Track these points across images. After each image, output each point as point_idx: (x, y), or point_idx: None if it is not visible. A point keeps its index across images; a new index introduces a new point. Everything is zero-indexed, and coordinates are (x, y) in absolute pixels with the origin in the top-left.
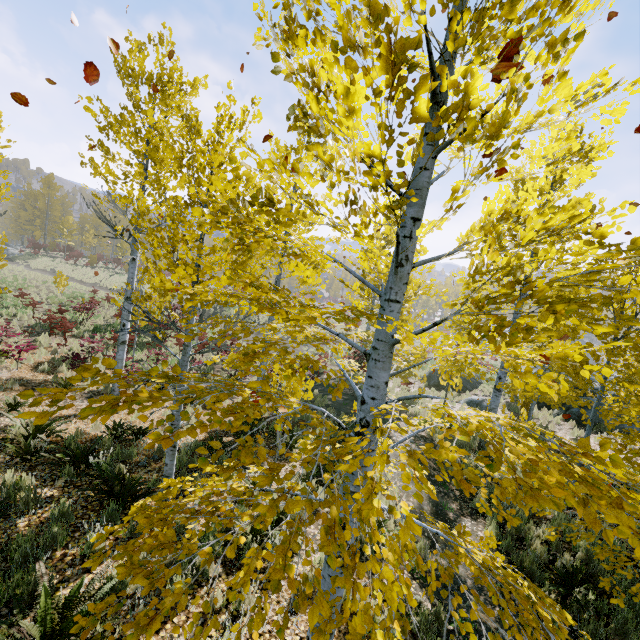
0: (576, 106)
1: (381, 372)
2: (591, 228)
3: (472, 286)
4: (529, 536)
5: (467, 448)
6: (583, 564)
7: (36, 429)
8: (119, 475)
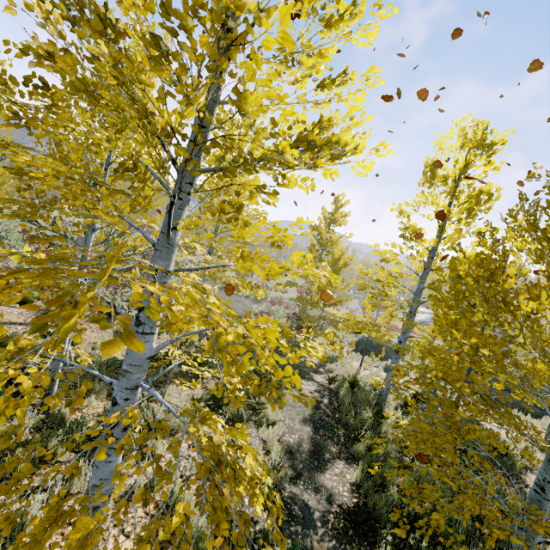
0: (325, 24)
1: (158, 260)
2: (339, 138)
3: (380, 256)
4: (388, 483)
5: (365, 403)
6: (425, 513)
7: None
8: (24, 369)
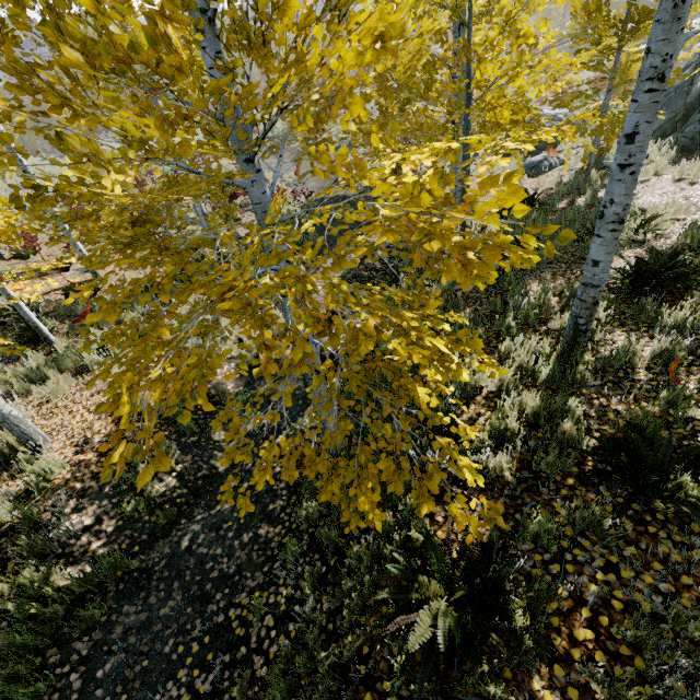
0: None
1: None
2: None
3: None
4: None
5: None
6: None
7: (7, 304)
8: None
